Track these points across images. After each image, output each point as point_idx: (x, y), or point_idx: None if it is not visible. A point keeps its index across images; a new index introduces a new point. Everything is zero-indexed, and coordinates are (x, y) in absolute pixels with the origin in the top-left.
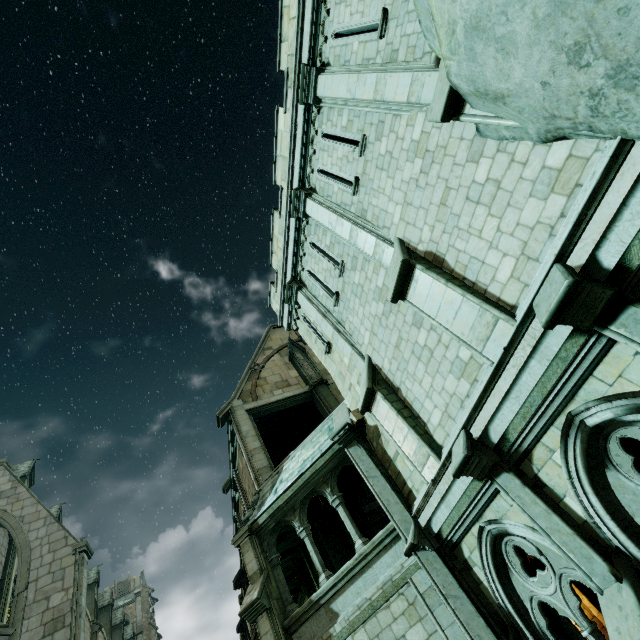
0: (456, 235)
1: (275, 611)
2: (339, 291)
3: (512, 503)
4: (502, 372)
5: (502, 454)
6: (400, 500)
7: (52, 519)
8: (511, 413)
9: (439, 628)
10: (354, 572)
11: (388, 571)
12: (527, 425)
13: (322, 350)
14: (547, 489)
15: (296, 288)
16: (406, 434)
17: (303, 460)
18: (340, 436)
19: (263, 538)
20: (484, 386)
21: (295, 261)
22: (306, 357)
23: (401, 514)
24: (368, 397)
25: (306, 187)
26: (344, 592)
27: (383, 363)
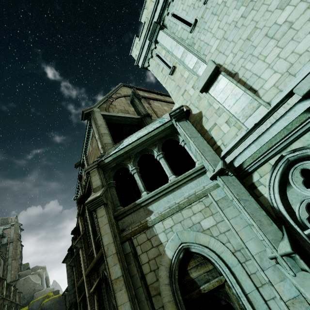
0: None
1: (110, 206)
2: (198, 19)
3: None
4: None
5: None
6: (213, 149)
7: None
8: None
9: (226, 219)
10: (168, 190)
11: (191, 191)
12: None
13: (166, 75)
14: None
15: (159, 27)
16: (239, 97)
17: (140, 135)
18: (176, 112)
19: (105, 172)
20: None
21: (163, 7)
22: (141, 103)
23: (212, 156)
24: (212, 76)
25: None
26: (158, 201)
27: (226, 59)
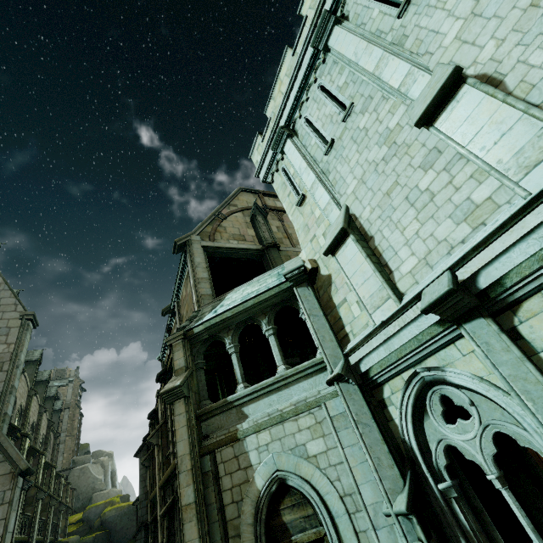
0: (537, 45)
1: (192, 400)
2: (335, 138)
3: (475, 349)
4: (539, 204)
5: (486, 300)
6: (336, 339)
7: (6, 287)
8: (522, 256)
9: (340, 445)
10: (272, 388)
11: (303, 394)
12: (538, 270)
13: (293, 203)
14: (522, 342)
15: (287, 135)
16: (368, 277)
17: (247, 293)
18: (293, 274)
19: (194, 345)
20: (503, 221)
21: (294, 106)
22: (266, 222)
23: (333, 350)
24: (338, 238)
25: (337, 15)
26: (258, 401)
27: (362, 212)
